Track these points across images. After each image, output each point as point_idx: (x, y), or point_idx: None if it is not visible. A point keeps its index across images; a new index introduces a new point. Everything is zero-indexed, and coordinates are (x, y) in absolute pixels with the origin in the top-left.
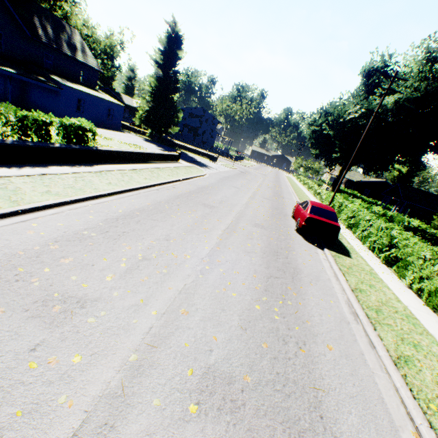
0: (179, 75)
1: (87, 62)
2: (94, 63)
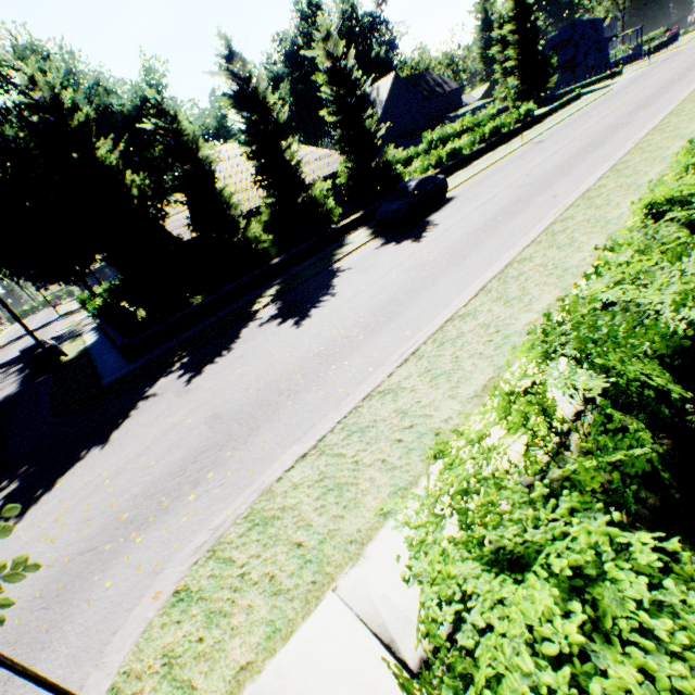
0: (536, 23)
1: (451, 89)
2: (453, 85)
